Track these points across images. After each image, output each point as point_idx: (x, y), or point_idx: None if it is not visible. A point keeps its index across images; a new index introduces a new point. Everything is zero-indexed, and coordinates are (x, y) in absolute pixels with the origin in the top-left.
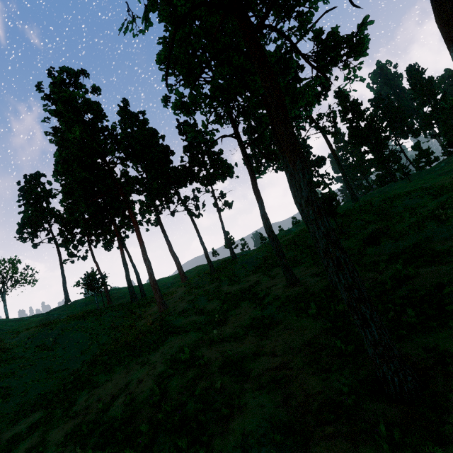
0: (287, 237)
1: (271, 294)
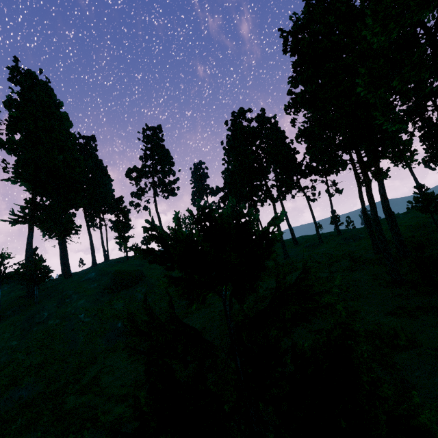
0: None
1: (362, 257)
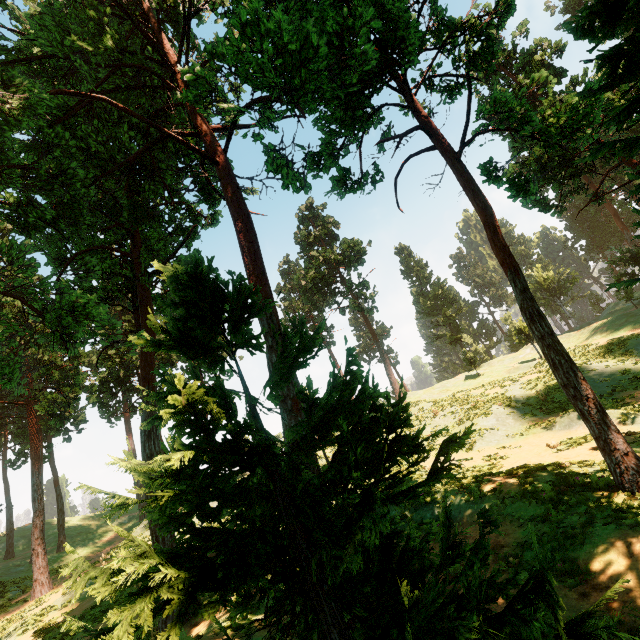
0: None
1: None
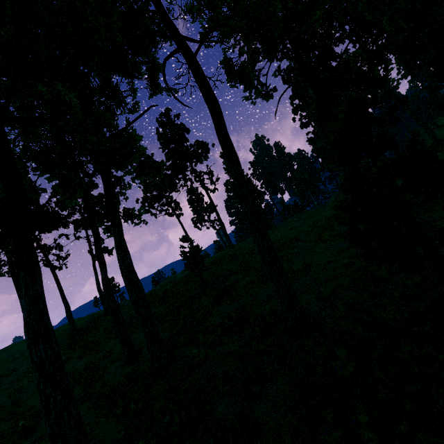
0: (168, 286)
1: (102, 378)
